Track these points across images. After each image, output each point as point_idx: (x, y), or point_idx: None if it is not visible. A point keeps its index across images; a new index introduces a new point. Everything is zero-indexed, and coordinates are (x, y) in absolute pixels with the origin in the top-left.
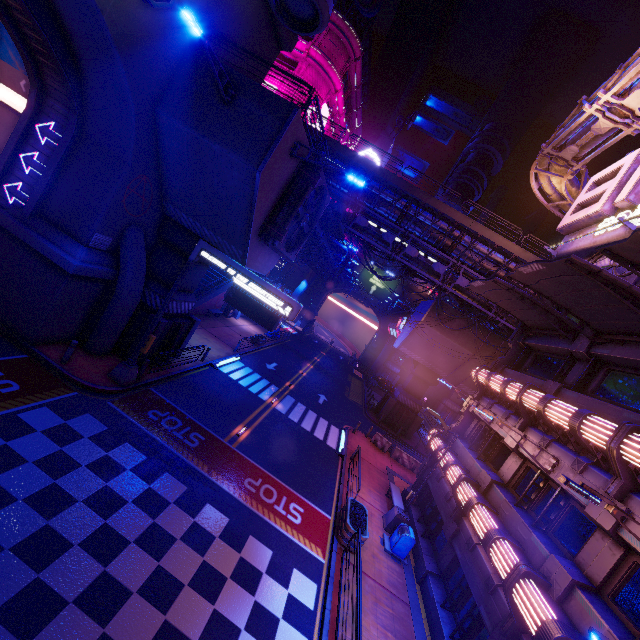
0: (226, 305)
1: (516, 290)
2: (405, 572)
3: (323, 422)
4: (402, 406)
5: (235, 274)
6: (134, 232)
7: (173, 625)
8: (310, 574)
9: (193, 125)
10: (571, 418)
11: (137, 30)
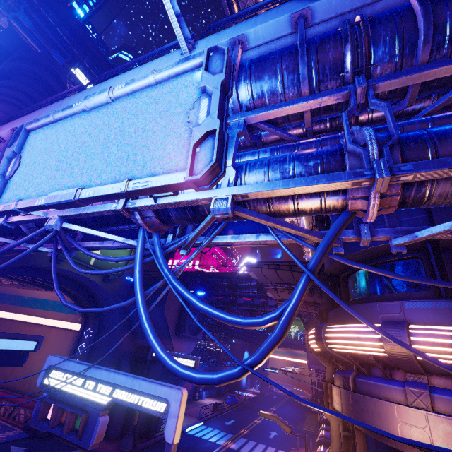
0: (193, 391)
1: None
2: None
3: (271, 449)
4: None
5: None
6: (124, 359)
7: None
8: None
9: None
10: None
11: (115, 286)
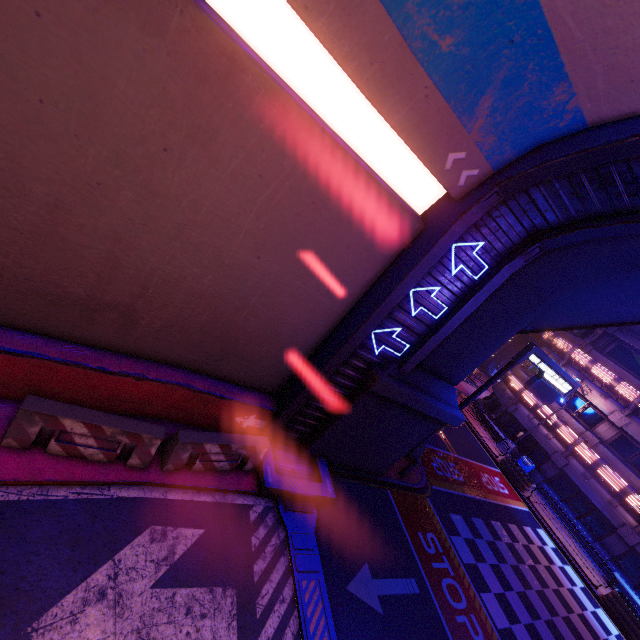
0: None
1: None
2: None
3: None
4: None
5: (547, 370)
6: None
7: (578, 614)
8: (537, 525)
9: None
10: None
11: None
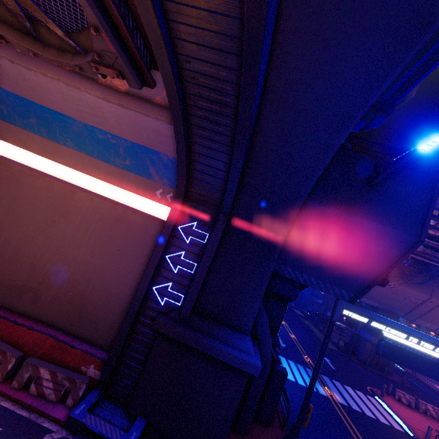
0: None
1: None
2: None
3: (362, 395)
4: None
5: (383, 327)
6: None
7: None
8: None
9: (342, 208)
10: None
11: None
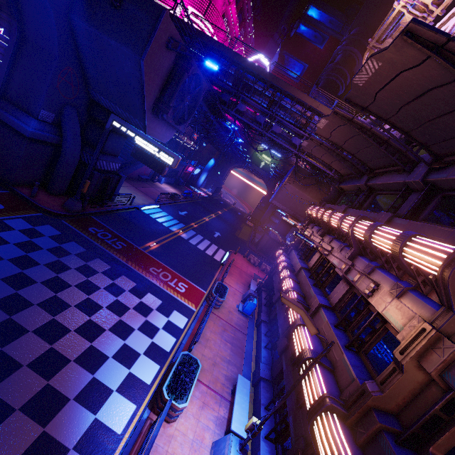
0: (153, 174)
1: (325, 145)
2: (249, 321)
3: (214, 246)
4: (273, 240)
5: (136, 137)
6: (69, 110)
7: (94, 322)
8: (184, 314)
9: (96, 26)
10: (338, 220)
11: None
